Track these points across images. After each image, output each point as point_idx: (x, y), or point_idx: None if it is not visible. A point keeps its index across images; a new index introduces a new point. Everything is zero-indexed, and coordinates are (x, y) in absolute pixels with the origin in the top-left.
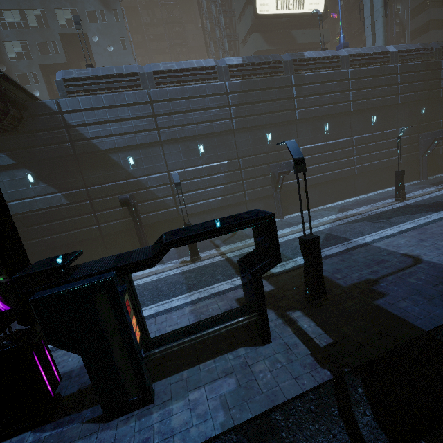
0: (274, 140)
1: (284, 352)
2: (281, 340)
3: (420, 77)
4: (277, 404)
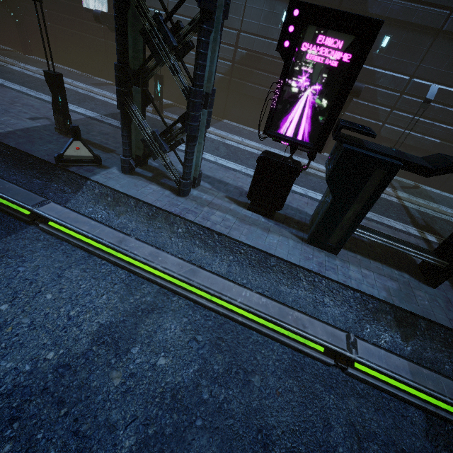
0: None
1: (445, 301)
2: (444, 293)
3: None
4: (429, 319)
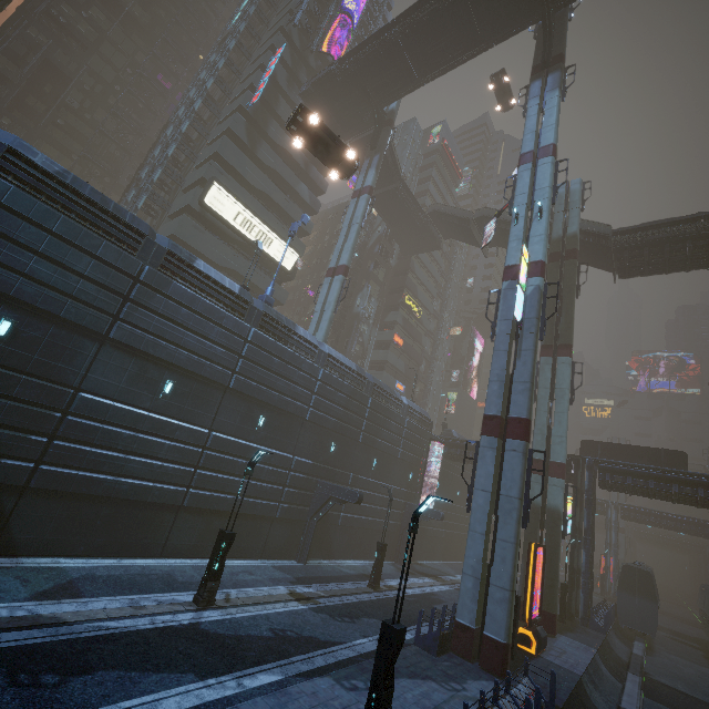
0: (15, 342)
1: None
2: None
3: (343, 402)
4: None
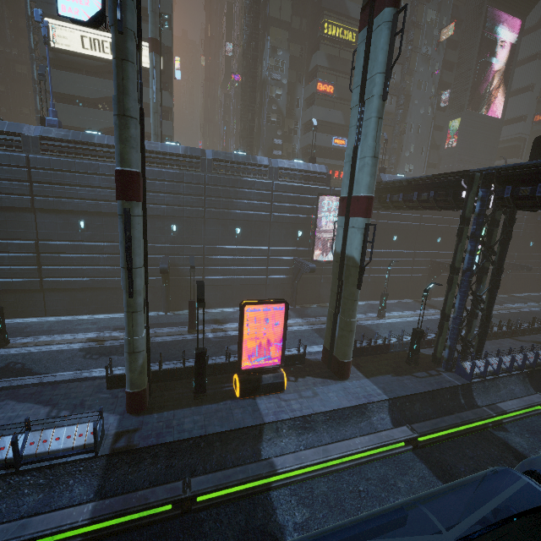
0: None
1: None
2: None
3: (167, 188)
4: None
